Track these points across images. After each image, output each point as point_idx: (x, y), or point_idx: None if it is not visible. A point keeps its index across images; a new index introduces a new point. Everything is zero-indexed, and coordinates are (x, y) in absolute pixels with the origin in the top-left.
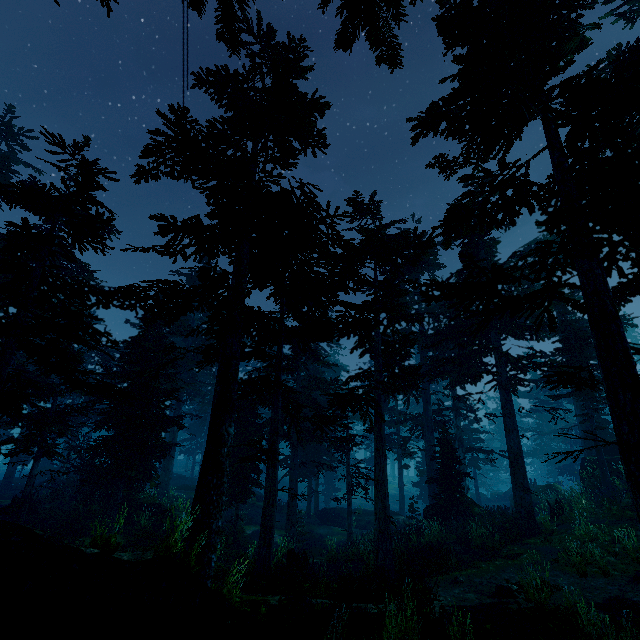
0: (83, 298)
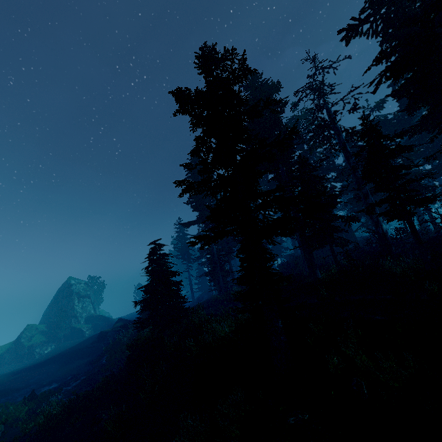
0: None
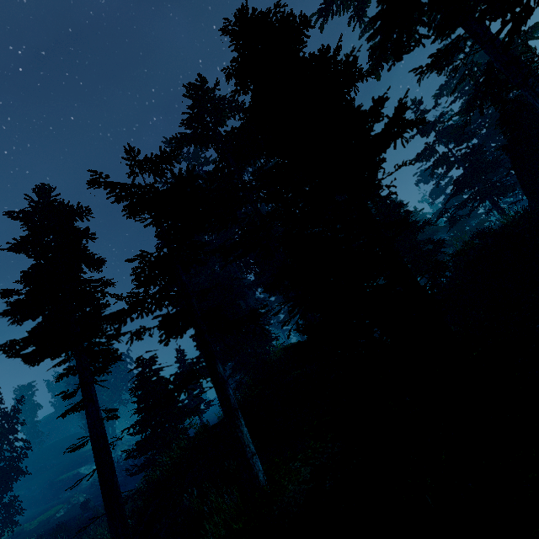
0: (451, 168)
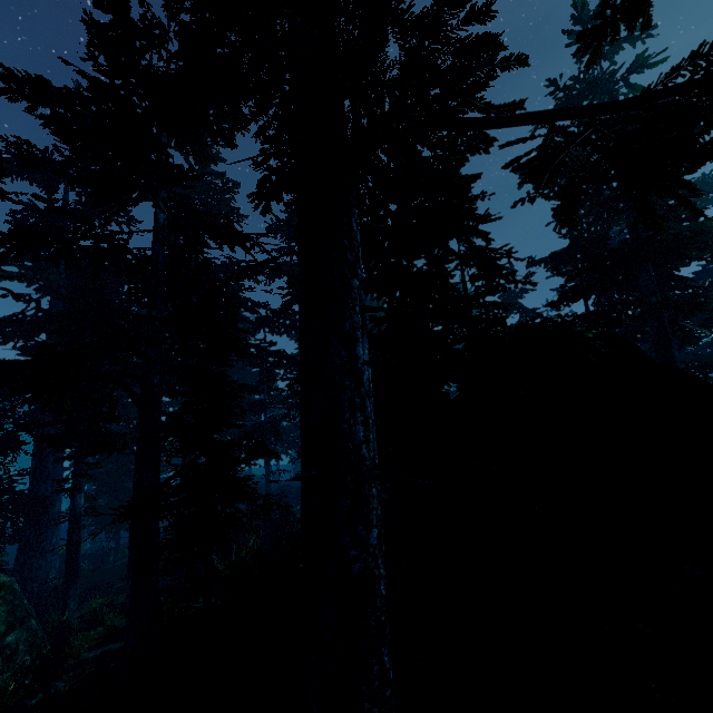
0: None
